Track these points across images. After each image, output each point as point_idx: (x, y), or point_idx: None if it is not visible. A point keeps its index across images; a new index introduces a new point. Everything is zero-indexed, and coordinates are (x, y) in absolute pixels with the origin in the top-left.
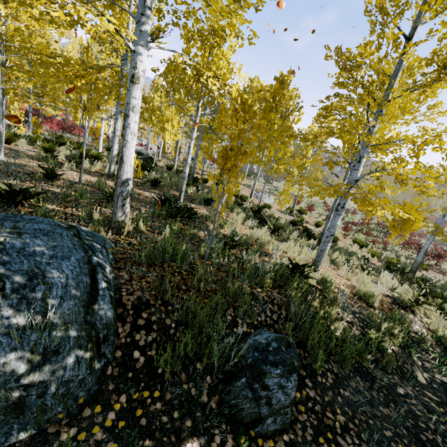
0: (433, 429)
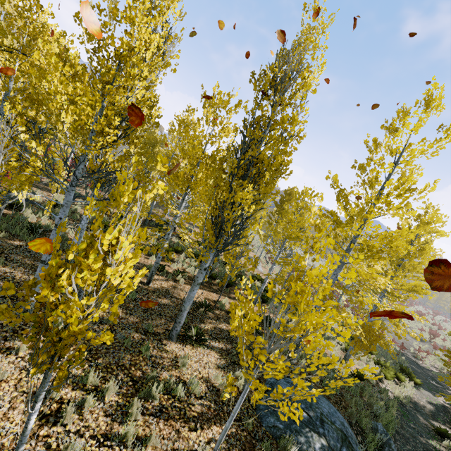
0: (420, 450)
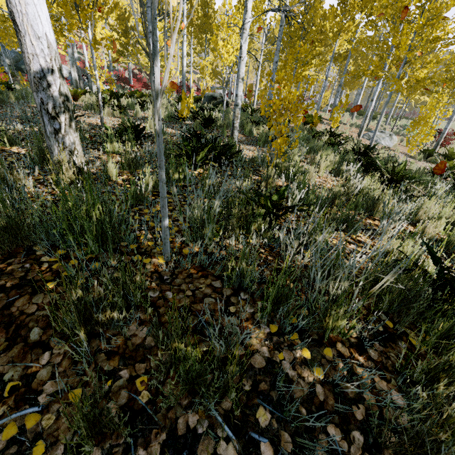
0: None
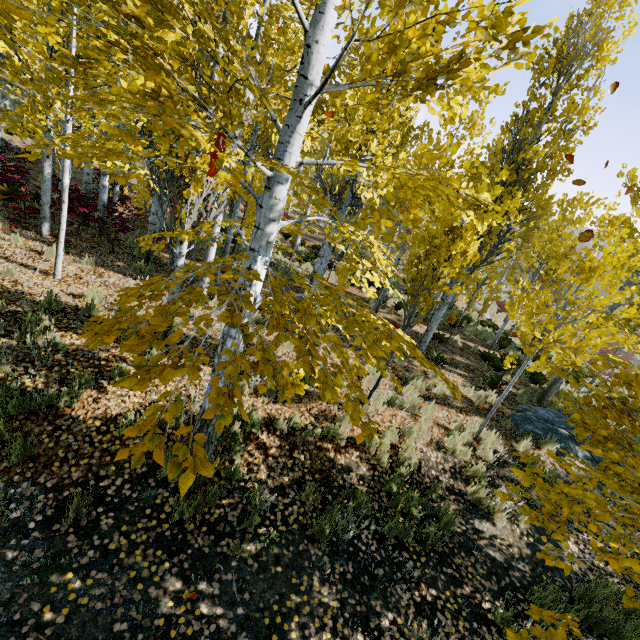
0: None
